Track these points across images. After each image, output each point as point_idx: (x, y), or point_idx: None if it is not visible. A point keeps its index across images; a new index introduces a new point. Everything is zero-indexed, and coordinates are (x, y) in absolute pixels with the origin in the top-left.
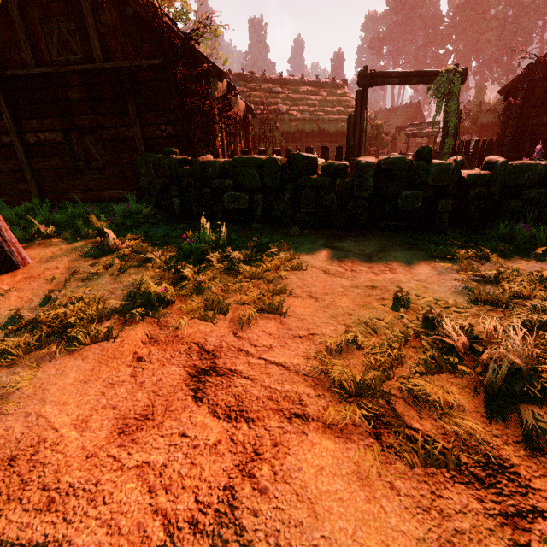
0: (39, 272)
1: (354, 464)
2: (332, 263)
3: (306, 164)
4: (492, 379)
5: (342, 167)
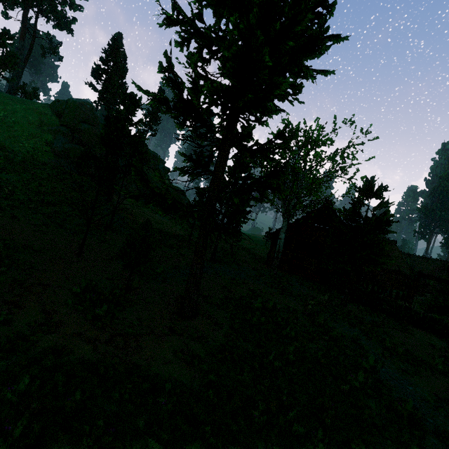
0: (352, 309)
1: (430, 348)
2: (419, 333)
3: (409, 309)
4: (446, 350)
5: (419, 313)
